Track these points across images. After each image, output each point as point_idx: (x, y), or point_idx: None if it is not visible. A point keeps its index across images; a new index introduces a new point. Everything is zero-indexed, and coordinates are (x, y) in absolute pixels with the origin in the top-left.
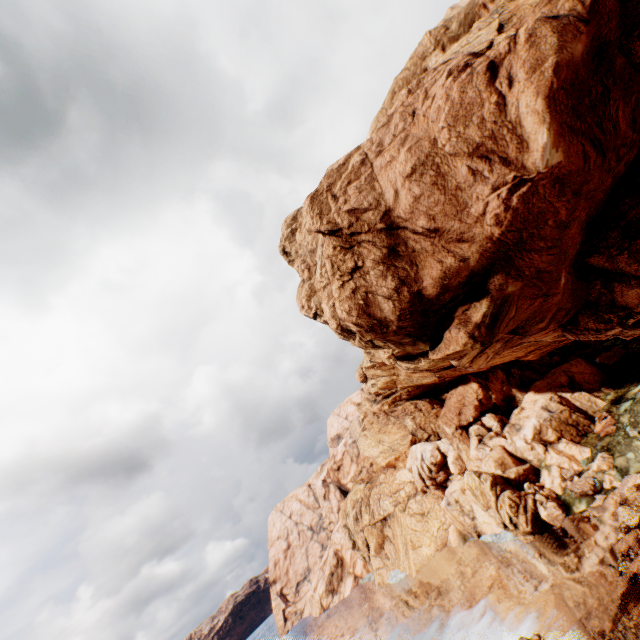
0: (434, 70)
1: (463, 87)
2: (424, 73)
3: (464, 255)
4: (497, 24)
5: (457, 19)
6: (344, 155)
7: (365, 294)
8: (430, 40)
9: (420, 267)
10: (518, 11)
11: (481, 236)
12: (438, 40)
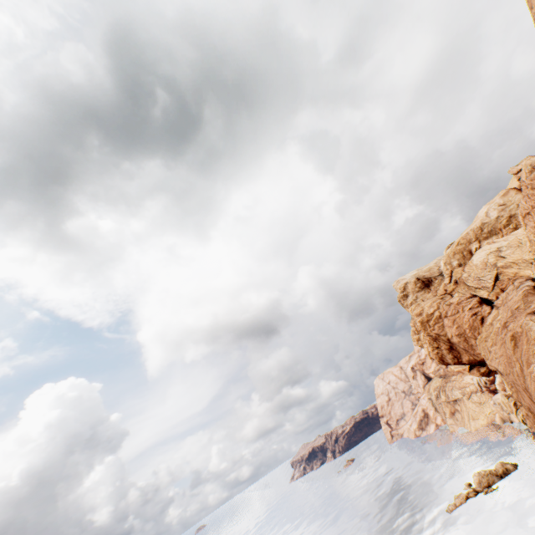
0: (466, 299)
1: (473, 321)
2: (469, 251)
3: (475, 358)
4: (495, 272)
5: (487, 228)
6: (432, 308)
7: (441, 355)
8: (473, 234)
9: (461, 354)
10: (503, 273)
11: (480, 357)
12: (476, 237)
